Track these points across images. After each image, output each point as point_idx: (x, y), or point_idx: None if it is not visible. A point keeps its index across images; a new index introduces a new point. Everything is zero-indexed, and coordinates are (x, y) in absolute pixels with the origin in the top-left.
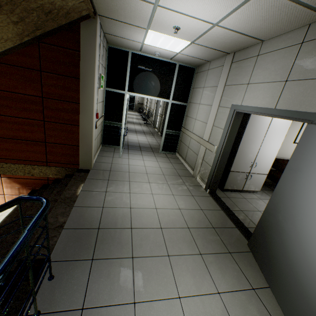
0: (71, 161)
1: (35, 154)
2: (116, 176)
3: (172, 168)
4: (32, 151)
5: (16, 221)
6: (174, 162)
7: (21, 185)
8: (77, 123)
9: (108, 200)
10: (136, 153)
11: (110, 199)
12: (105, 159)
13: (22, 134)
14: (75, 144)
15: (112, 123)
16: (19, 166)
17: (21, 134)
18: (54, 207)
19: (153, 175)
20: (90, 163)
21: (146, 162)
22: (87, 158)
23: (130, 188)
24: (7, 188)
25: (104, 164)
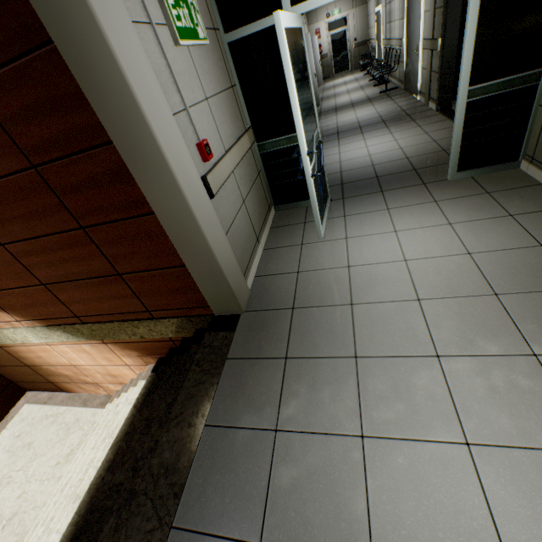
0: (191, 302)
1: (120, 300)
2: (310, 334)
3: (523, 244)
4: (112, 296)
5: (108, 484)
6: (524, 207)
7: (140, 351)
8: (146, 208)
9: (281, 493)
10: (366, 208)
11: (287, 482)
12: (280, 260)
13: (74, 268)
14: (177, 264)
15: (278, 141)
16: (112, 325)
17: (72, 269)
18: (123, 527)
19: (446, 306)
20: (233, 301)
21: (408, 238)
22: (219, 291)
23: (359, 402)
24: (125, 357)
25: (278, 282)
